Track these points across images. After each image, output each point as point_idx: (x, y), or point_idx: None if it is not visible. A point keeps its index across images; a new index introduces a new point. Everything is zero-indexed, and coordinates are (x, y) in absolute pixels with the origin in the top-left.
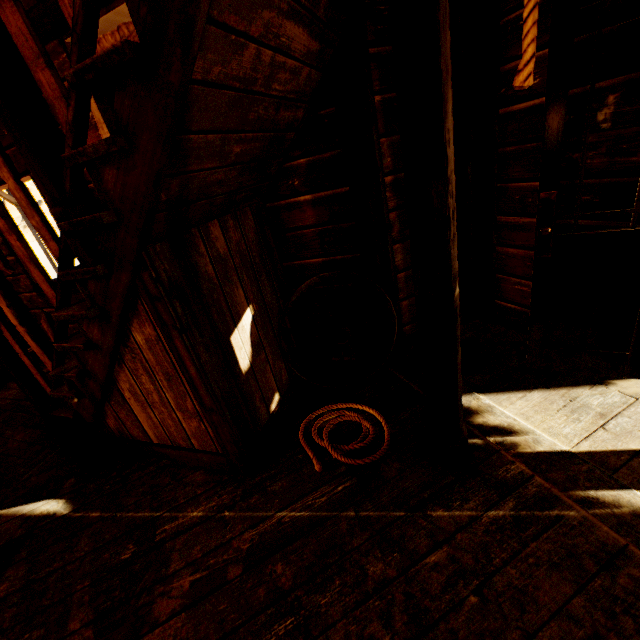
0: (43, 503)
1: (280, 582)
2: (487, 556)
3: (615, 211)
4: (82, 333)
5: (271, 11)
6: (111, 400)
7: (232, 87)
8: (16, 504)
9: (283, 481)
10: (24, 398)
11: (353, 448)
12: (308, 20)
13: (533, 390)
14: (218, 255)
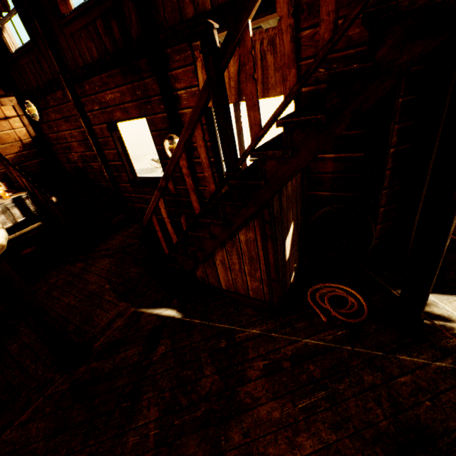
0: (165, 310)
1: (313, 374)
2: (435, 384)
3: None
4: (208, 229)
5: None
6: (205, 263)
7: None
8: (150, 307)
9: (303, 323)
10: (126, 246)
11: (345, 312)
12: None
13: None
14: (288, 195)
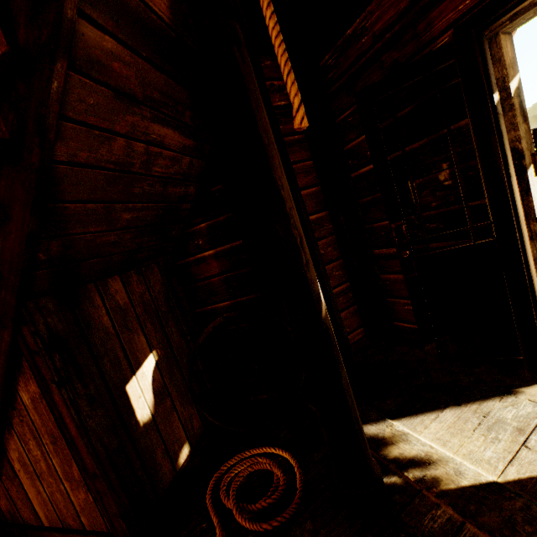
0: None
1: None
2: None
3: (455, 230)
4: None
5: (134, 116)
6: (2, 474)
7: (106, 168)
8: None
9: None
10: None
11: (261, 506)
12: (176, 125)
13: (445, 409)
14: (117, 306)
